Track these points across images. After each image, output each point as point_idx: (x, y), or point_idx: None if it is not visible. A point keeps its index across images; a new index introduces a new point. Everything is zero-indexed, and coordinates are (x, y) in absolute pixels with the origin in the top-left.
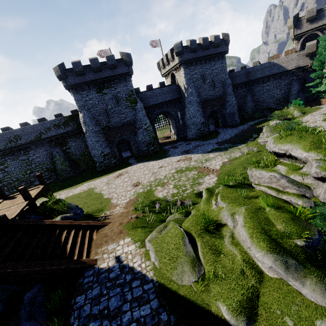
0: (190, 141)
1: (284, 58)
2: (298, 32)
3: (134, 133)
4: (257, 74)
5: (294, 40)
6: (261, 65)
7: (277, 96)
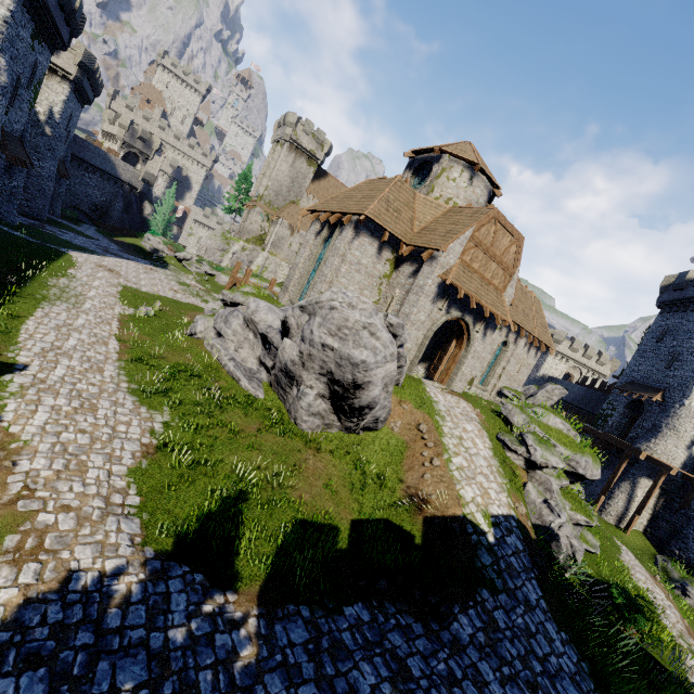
0: (48, 224)
1: (123, 164)
2: (128, 139)
3: (7, 163)
4: (87, 154)
5: (120, 143)
6: (95, 148)
7: (96, 199)
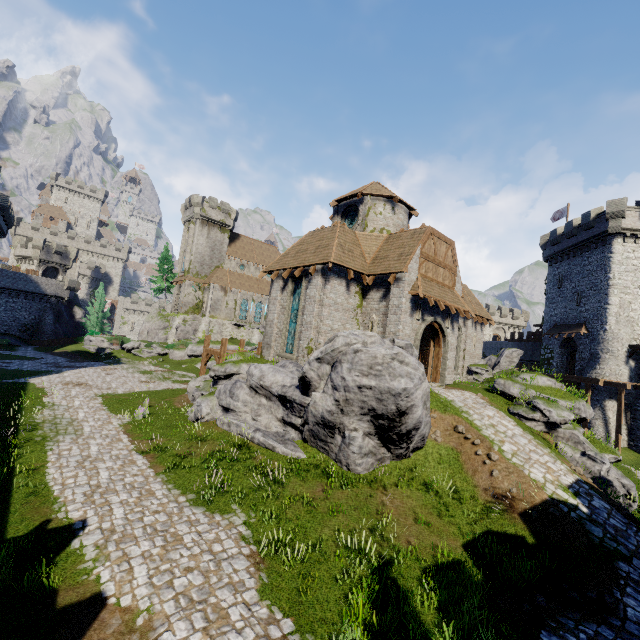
0: None
1: (45, 280)
2: (44, 257)
3: None
4: (7, 281)
5: (37, 262)
6: (14, 273)
7: (25, 320)
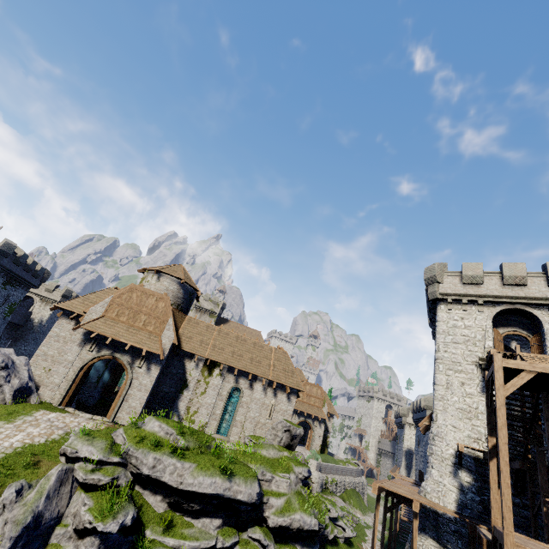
0: None
1: None
2: None
3: None
4: None
5: None
6: None
7: None
